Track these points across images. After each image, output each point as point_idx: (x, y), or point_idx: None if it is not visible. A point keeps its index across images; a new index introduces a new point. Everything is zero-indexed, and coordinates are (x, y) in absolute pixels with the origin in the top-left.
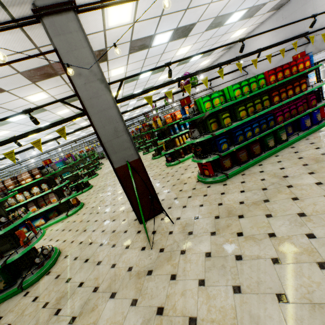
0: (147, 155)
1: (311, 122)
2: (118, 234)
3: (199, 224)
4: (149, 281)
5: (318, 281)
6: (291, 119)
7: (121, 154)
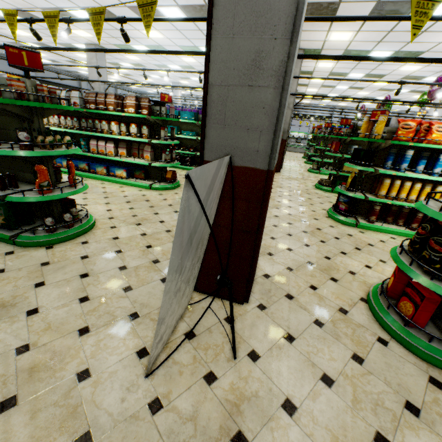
0: (313, 175)
1: None
2: (153, 272)
3: (281, 441)
4: None
5: None
6: None
7: (234, 135)
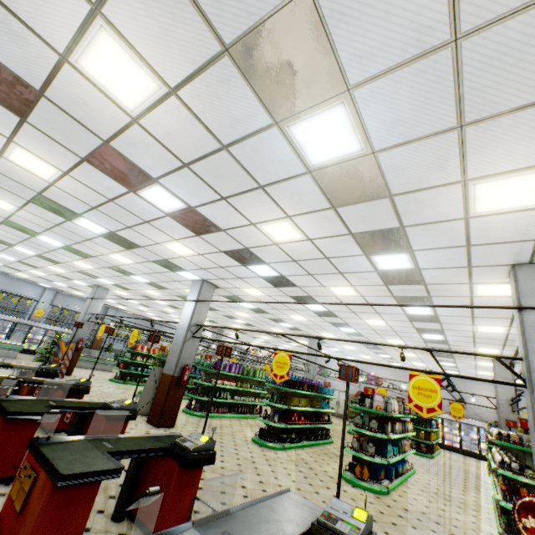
0: None
1: None
2: None
3: None
4: None
5: None
6: None
7: None
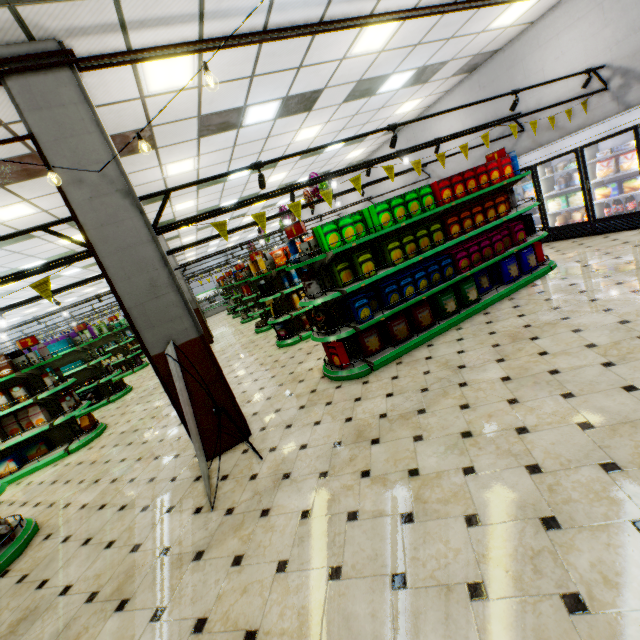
0: (249, 324)
1: (520, 268)
2: (158, 485)
3: (306, 458)
4: (194, 571)
5: (459, 546)
6: (483, 264)
7: (164, 328)
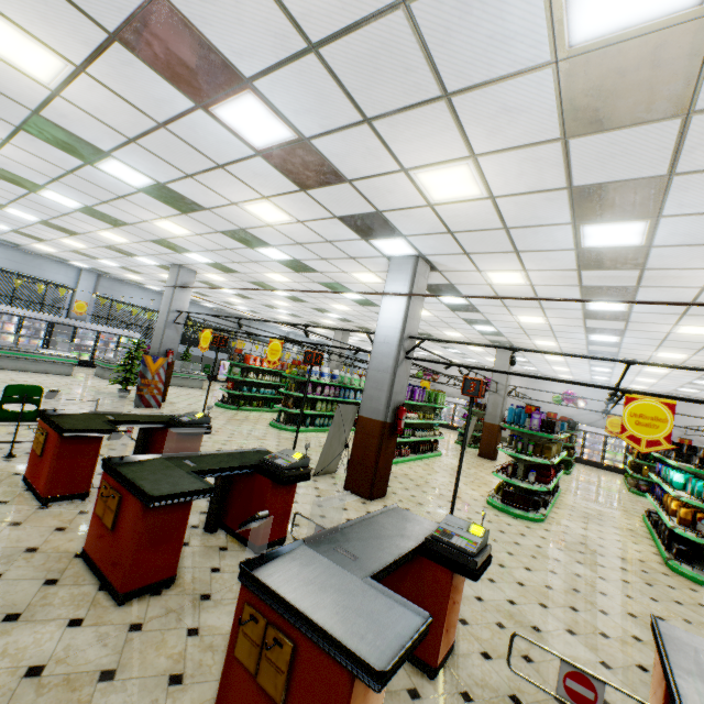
0: None
1: None
2: None
3: None
4: None
5: None
6: None
7: None
